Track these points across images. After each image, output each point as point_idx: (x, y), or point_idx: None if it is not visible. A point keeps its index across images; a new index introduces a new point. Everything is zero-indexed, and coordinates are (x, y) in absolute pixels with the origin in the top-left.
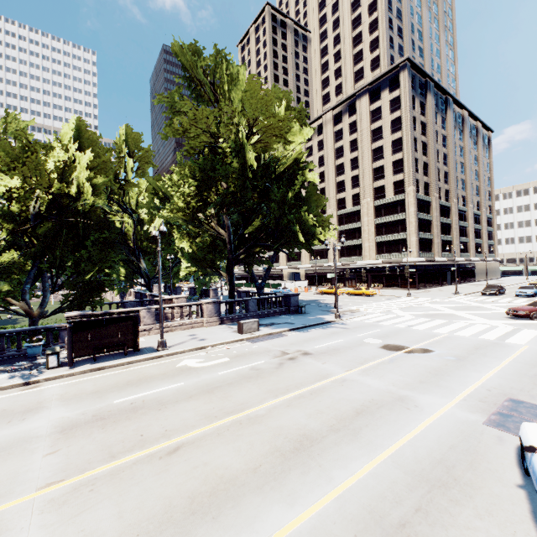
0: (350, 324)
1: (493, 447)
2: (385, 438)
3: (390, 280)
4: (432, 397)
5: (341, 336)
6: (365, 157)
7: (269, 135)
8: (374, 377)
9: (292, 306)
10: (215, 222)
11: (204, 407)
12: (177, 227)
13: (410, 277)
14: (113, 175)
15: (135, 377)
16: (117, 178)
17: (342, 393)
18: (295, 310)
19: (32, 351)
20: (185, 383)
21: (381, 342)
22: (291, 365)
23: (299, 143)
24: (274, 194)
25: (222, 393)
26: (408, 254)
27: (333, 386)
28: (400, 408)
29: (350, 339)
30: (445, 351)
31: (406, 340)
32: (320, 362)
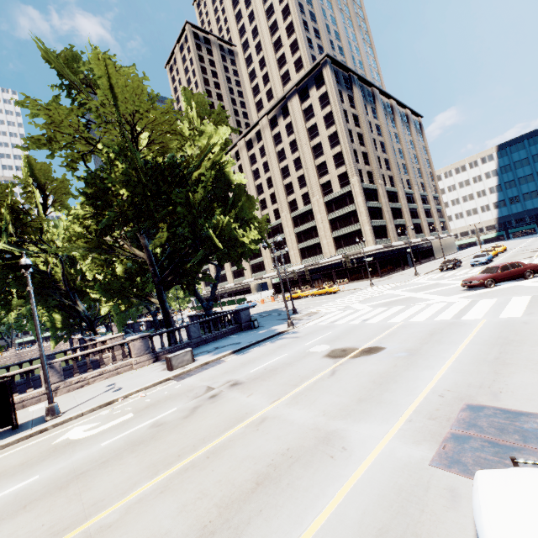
0: (302, 331)
1: (443, 519)
2: (279, 537)
3: (354, 273)
4: (369, 425)
5: (287, 349)
6: (306, 156)
7: (163, 132)
8: (303, 406)
9: (243, 322)
10: (128, 244)
11: (28, 527)
12: (82, 258)
13: (372, 266)
14: (12, 211)
15: None
16: (17, 214)
17: (252, 445)
18: (248, 325)
19: None
20: (40, 477)
21: (328, 348)
22: (207, 407)
23: (215, 142)
24: (173, 197)
25: (79, 487)
26: (365, 244)
27: (244, 434)
28: (321, 458)
29: (295, 351)
30: (397, 346)
31: (357, 339)
32: (245, 394)
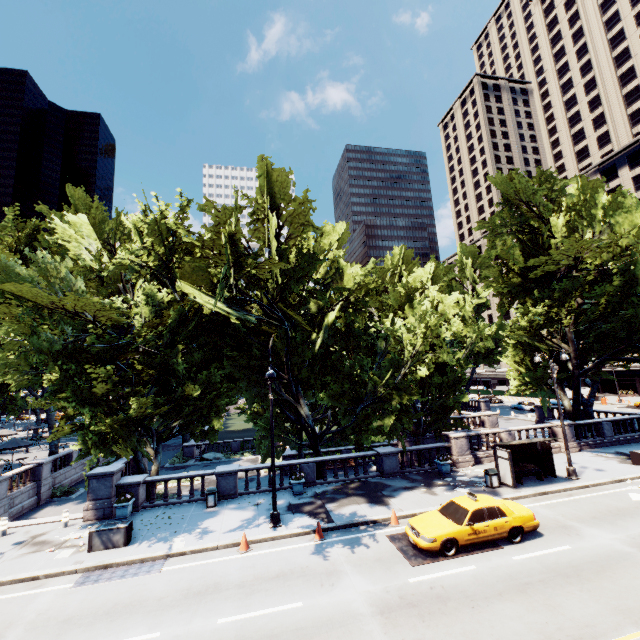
0: None
1: None
2: None
3: None
4: None
5: None
6: None
7: None
8: None
9: None
10: (557, 337)
11: None
12: (513, 345)
13: None
14: None
15: (607, 507)
16: None
17: None
18: None
19: (445, 468)
20: None
21: None
22: None
23: None
24: None
25: None
26: None
27: None
28: None
29: None
30: None
31: None
32: None
